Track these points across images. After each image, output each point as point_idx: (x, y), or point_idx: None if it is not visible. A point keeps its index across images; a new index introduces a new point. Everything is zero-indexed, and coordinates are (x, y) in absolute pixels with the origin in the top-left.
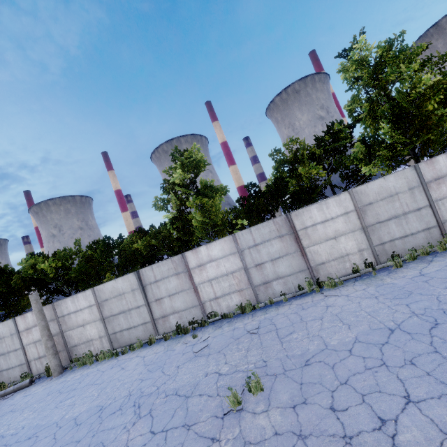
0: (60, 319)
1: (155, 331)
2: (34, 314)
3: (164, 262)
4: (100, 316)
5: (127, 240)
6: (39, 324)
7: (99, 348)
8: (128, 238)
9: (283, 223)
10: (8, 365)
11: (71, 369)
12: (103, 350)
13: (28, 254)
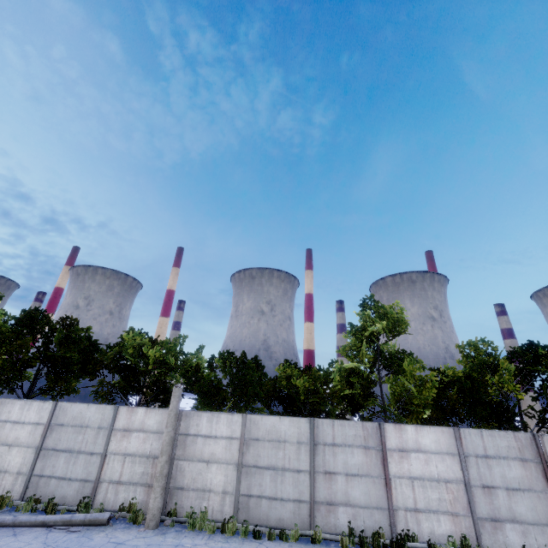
0: (180, 437)
1: (311, 521)
2: (169, 416)
3: (352, 423)
4: (239, 460)
5: (279, 369)
6: (168, 433)
7: (215, 509)
8: (281, 367)
9: (527, 443)
10: (65, 472)
11: (172, 526)
12: (220, 515)
13: (129, 328)
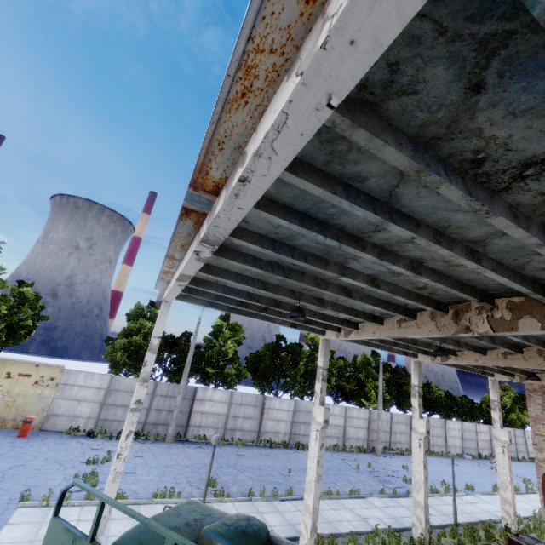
0: (491, 434)
1: (517, 456)
2: None
3: (519, 430)
4: None
5: (483, 406)
6: None
7: None
8: (483, 405)
9: None
10: (470, 446)
11: None
12: None
13: None
